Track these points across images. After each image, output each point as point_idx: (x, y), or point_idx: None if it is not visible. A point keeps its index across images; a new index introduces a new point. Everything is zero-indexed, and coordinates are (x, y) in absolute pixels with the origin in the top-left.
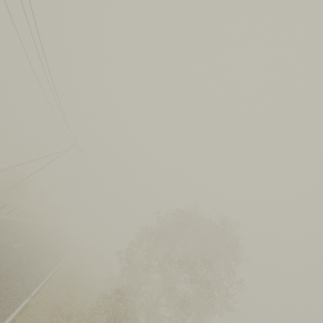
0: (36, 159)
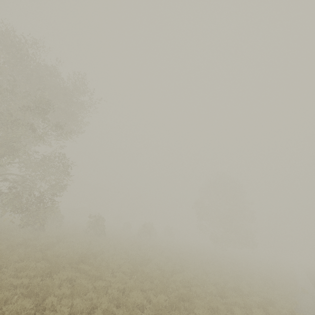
0: None
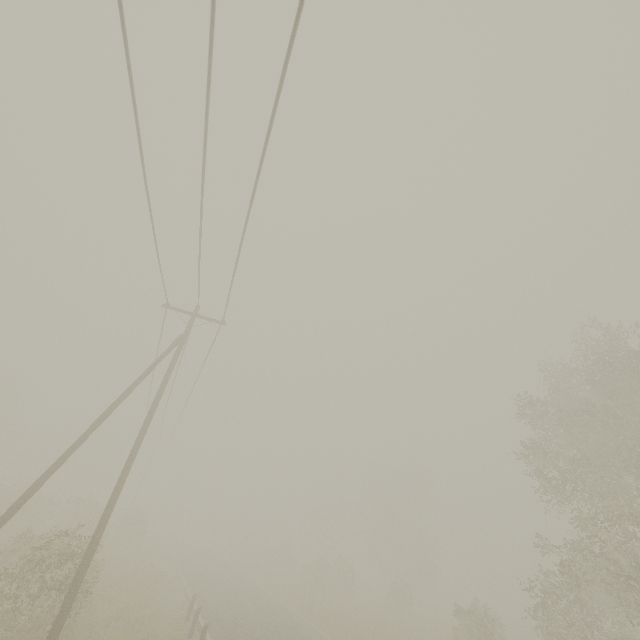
0: (88, 431)
